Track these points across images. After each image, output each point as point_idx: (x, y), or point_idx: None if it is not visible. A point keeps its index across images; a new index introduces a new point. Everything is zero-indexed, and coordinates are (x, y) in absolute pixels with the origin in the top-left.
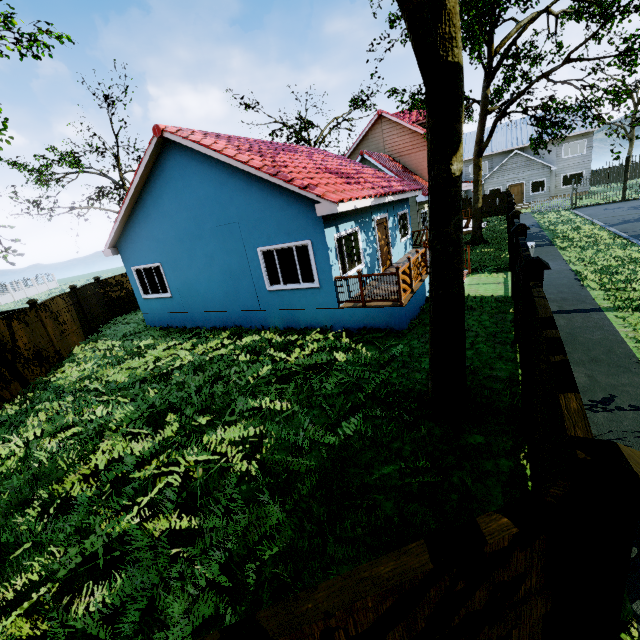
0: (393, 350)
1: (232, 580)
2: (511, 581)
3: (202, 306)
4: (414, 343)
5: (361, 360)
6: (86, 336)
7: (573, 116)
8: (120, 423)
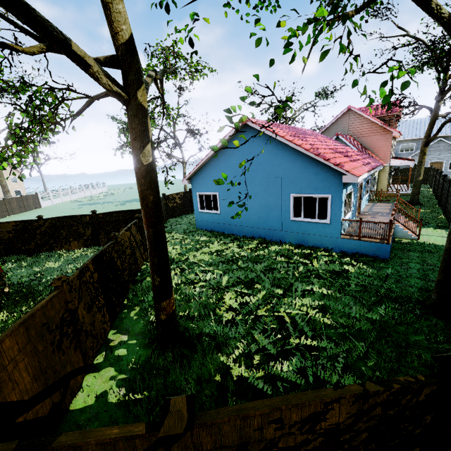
0: (384, 270)
1: (354, 372)
2: None
3: (240, 222)
4: (397, 268)
5: (364, 273)
6: None
7: None
8: (228, 284)
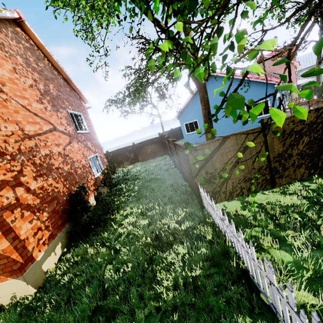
0: None
1: None
2: None
3: None
4: None
5: None
6: None
7: None
8: None
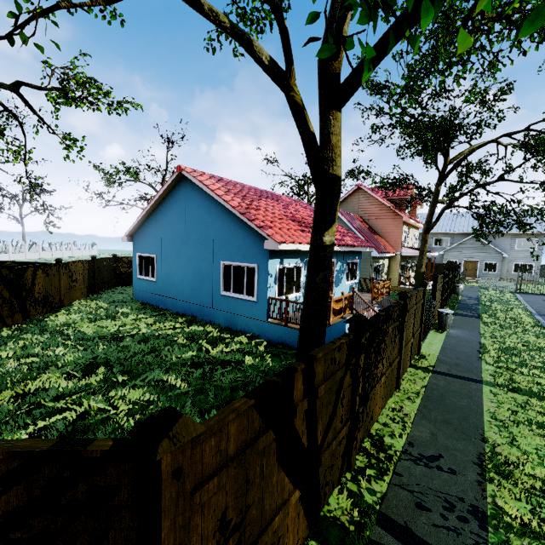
0: None
1: None
2: (107, 488)
3: (174, 294)
4: None
5: (263, 367)
6: (88, 294)
7: (508, 219)
8: (65, 363)
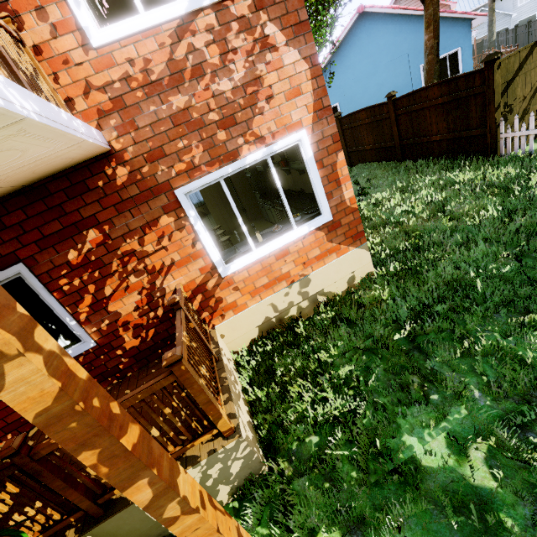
0: None
1: None
2: None
3: None
4: None
5: None
6: None
7: None
8: None
